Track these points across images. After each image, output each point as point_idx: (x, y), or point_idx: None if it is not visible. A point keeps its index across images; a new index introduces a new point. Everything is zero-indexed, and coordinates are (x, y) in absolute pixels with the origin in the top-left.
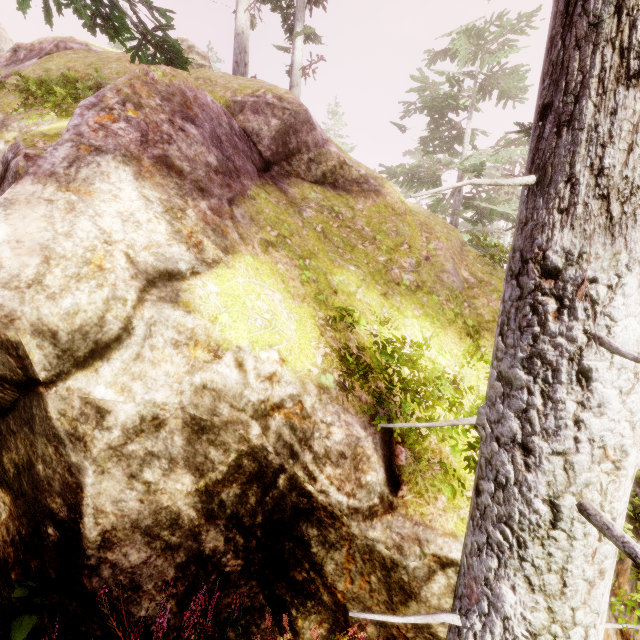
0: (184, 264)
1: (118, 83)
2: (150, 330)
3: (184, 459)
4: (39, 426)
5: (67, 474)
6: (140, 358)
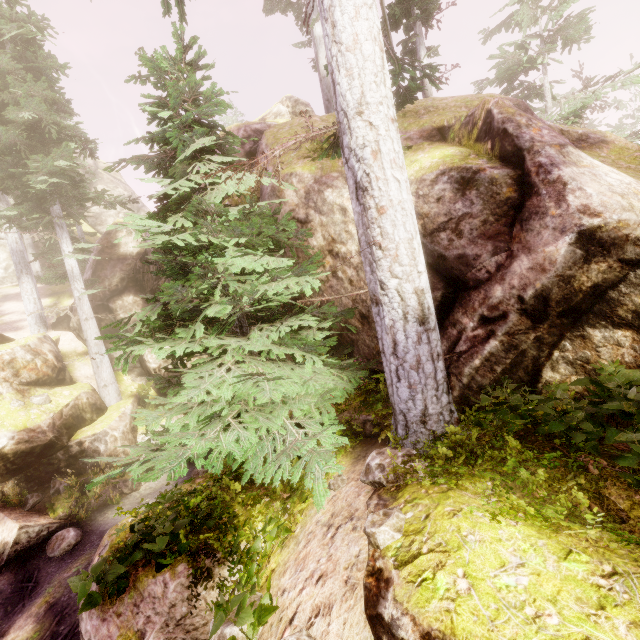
0: None
1: (508, 112)
2: None
3: None
4: None
5: None
6: None
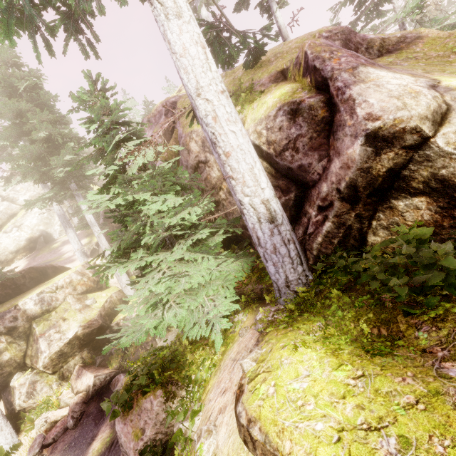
0: (431, 82)
1: (316, 51)
2: (455, 101)
3: None
4: (434, 156)
5: None
6: None
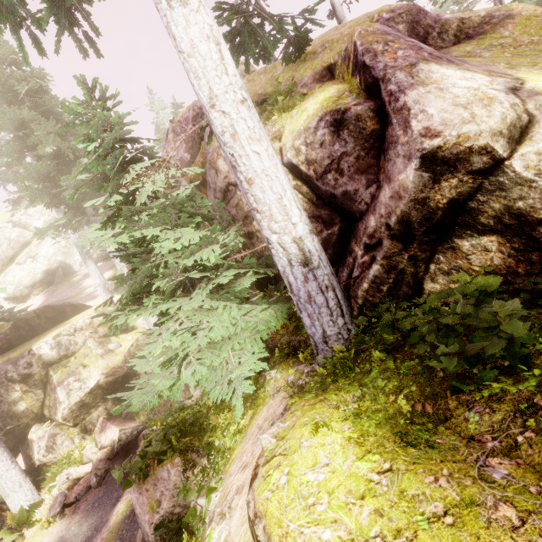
0: (512, 83)
1: (367, 41)
2: (541, 110)
3: None
4: (509, 184)
5: None
6: None
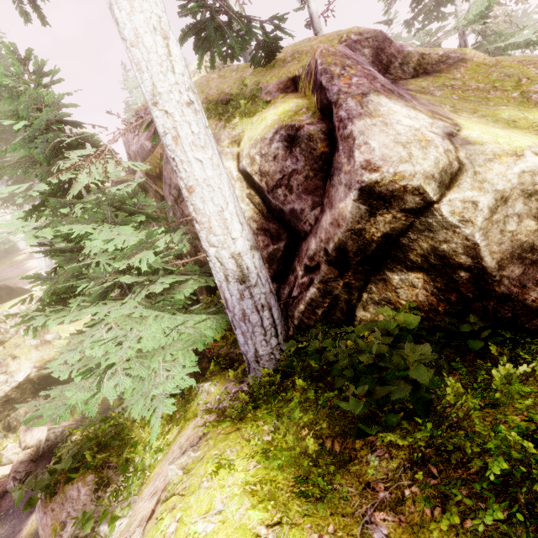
0: (450, 128)
1: (327, 62)
2: (470, 160)
3: (525, 214)
4: (437, 226)
5: (465, 241)
6: (477, 173)
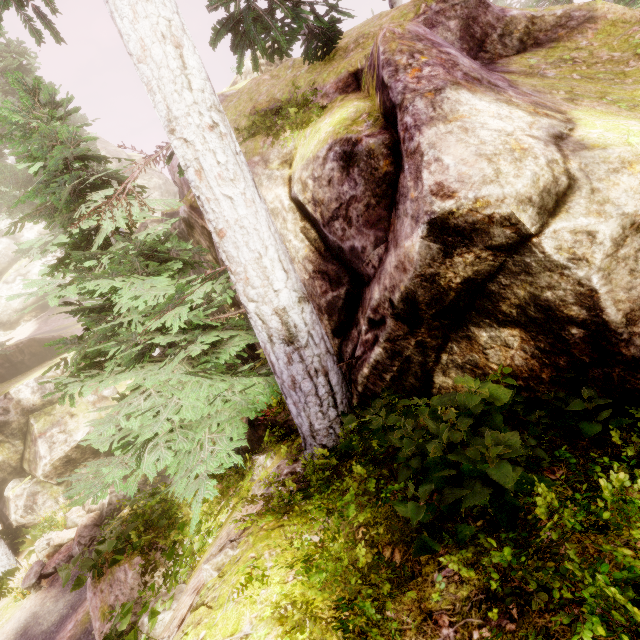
0: (558, 128)
1: (390, 49)
2: (586, 172)
3: None
4: (537, 267)
5: (578, 287)
6: (595, 191)
